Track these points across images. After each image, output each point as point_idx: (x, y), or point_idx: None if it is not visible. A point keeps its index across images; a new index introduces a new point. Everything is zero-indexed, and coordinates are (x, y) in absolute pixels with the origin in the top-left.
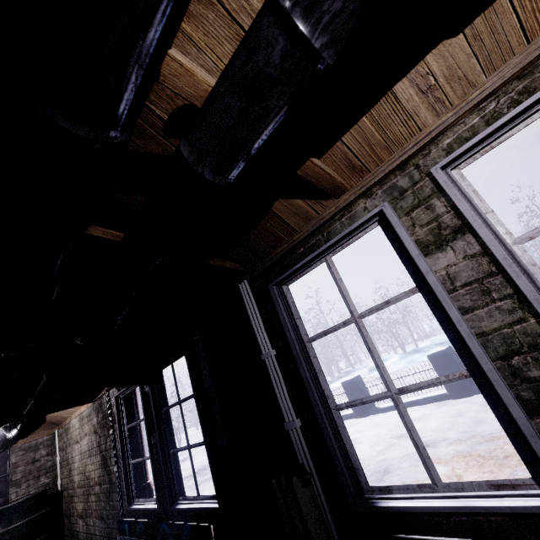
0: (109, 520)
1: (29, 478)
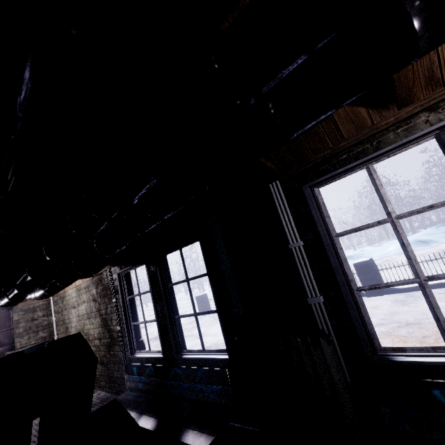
0: (109, 364)
1: (30, 332)
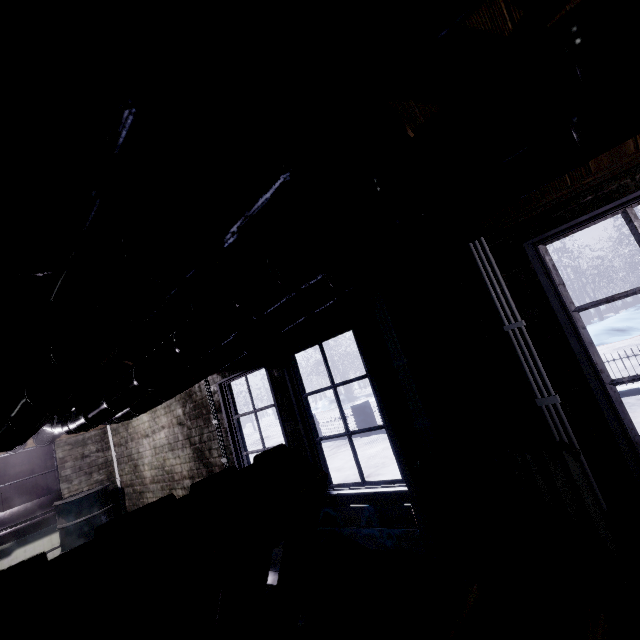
0: None
1: (81, 475)
